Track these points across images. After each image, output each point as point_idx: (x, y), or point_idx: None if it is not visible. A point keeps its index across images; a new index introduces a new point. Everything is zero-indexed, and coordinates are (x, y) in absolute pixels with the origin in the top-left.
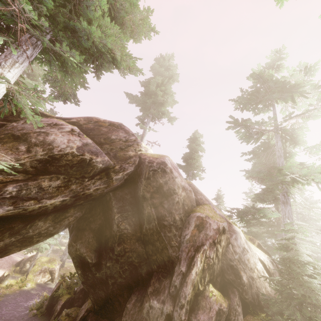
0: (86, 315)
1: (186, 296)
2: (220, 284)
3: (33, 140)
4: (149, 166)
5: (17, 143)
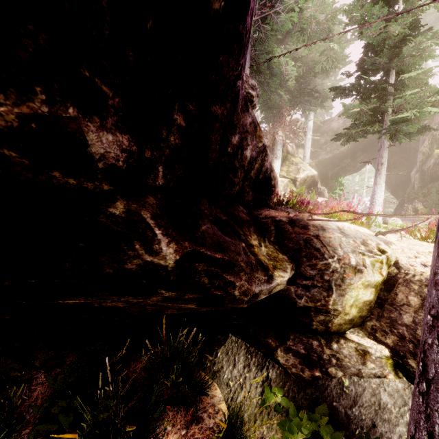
0: None
1: (418, 159)
2: None
3: (327, 131)
4: None
5: (323, 134)
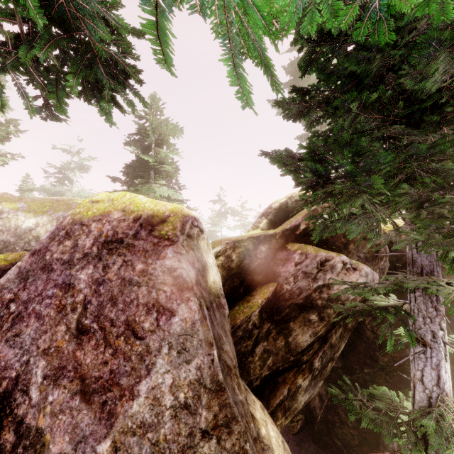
0: (330, 405)
1: None
2: None
3: (318, 302)
4: None
5: (305, 313)
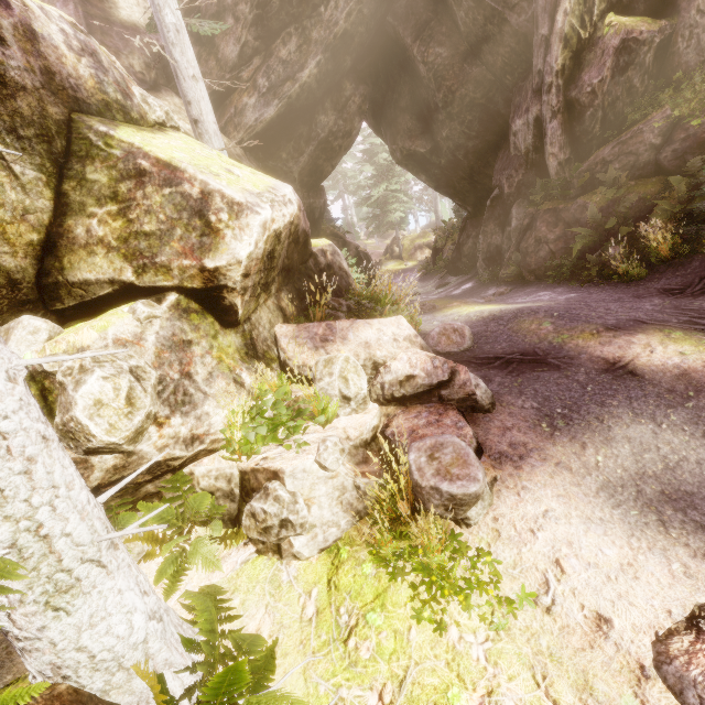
0: (463, 226)
1: (552, 67)
2: (648, 2)
3: (230, 2)
4: None
5: (223, 21)
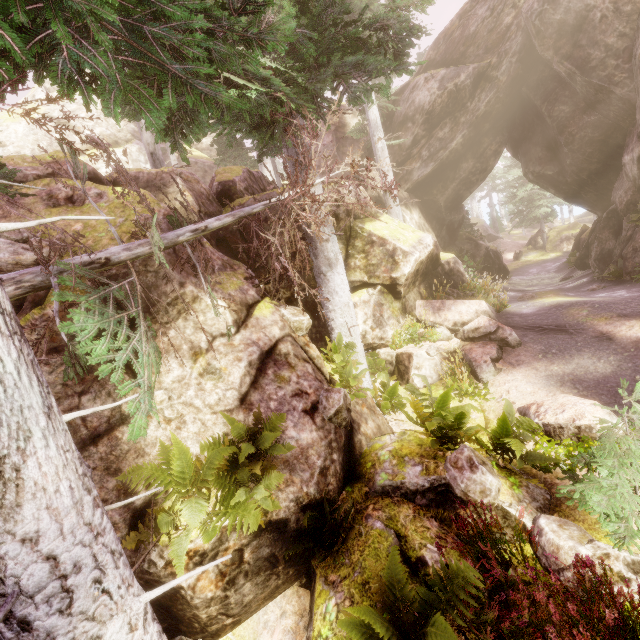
0: (593, 228)
1: None
2: None
3: (410, 115)
4: (529, 16)
5: (405, 125)
